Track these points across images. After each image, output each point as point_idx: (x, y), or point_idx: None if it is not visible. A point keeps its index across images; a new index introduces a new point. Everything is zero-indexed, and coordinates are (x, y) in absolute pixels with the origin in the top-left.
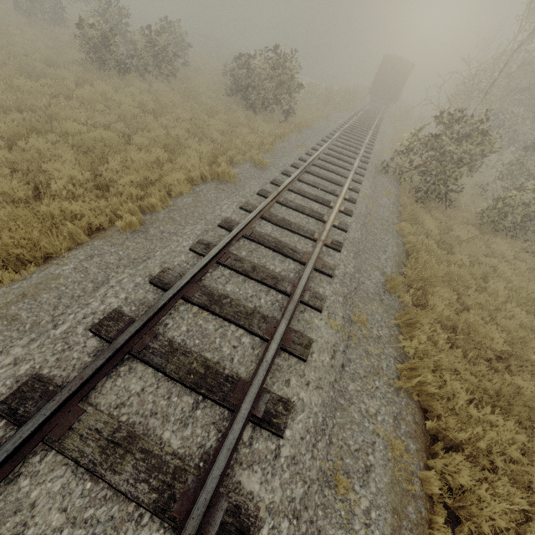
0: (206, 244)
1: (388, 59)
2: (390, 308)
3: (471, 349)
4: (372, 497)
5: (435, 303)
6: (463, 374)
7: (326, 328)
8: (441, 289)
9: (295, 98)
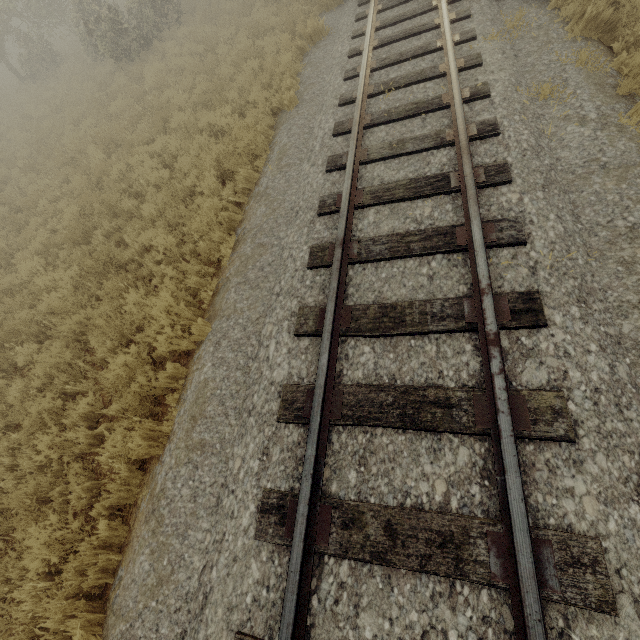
0: (352, 70)
1: None
2: (542, 1)
3: None
4: (574, 87)
5: None
6: None
7: (487, 43)
8: None
9: None
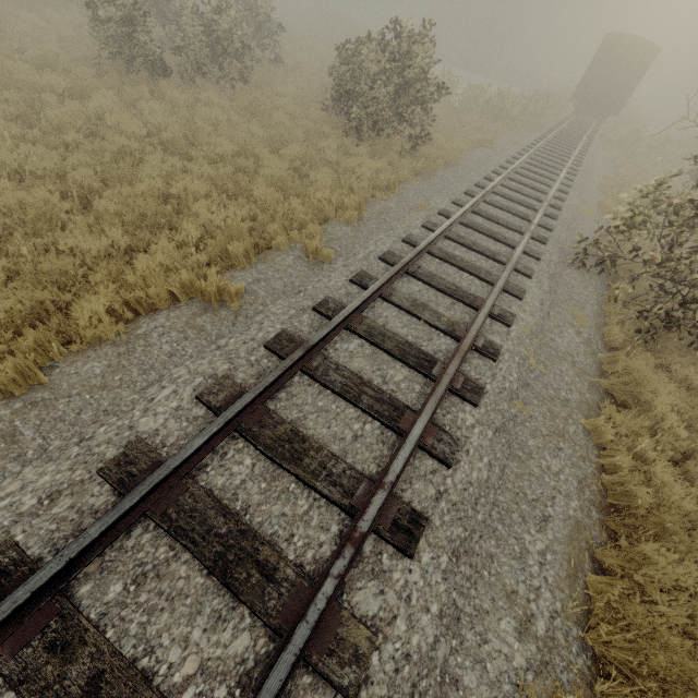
0: (2, 569)
1: (613, 41)
2: None
3: None
4: None
5: None
6: None
7: None
8: None
9: (444, 109)
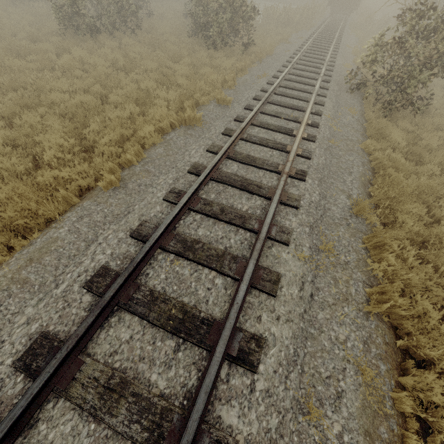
0: (177, 192)
1: None
2: (357, 231)
3: (443, 263)
4: (344, 422)
5: (404, 220)
6: (434, 291)
7: (293, 261)
8: (410, 205)
9: (254, 26)
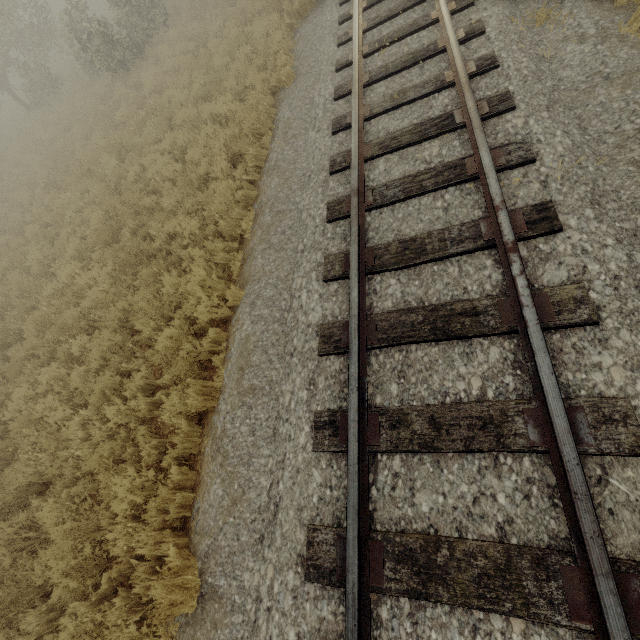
0: (344, 35)
1: None
2: None
3: None
4: (570, 8)
5: None
6: None
7: None
8: None
9: None
